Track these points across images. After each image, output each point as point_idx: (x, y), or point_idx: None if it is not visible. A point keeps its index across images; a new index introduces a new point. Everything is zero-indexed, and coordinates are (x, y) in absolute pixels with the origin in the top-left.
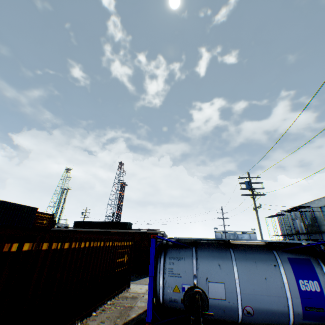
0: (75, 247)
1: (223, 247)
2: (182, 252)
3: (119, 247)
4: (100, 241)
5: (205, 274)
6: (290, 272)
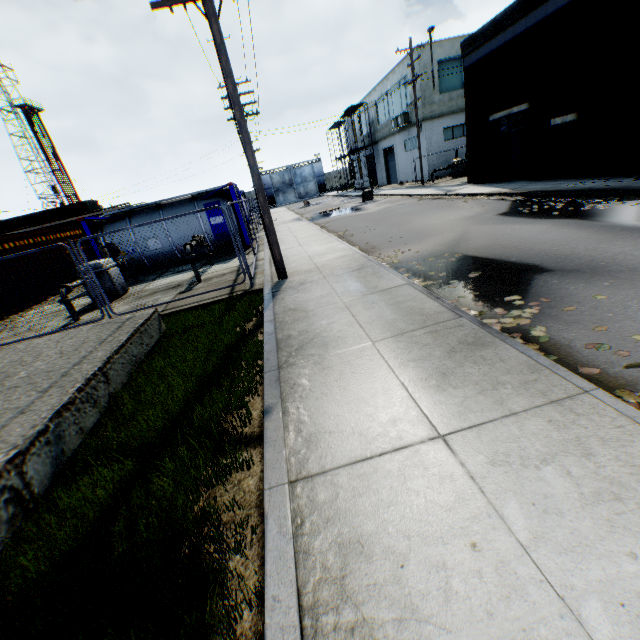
0: (2, 250)
1: (154, 210)
2: (118, 225)
3: (62, 240)
4: (28, 239)
5: (143, 236)
6: (205, 215)
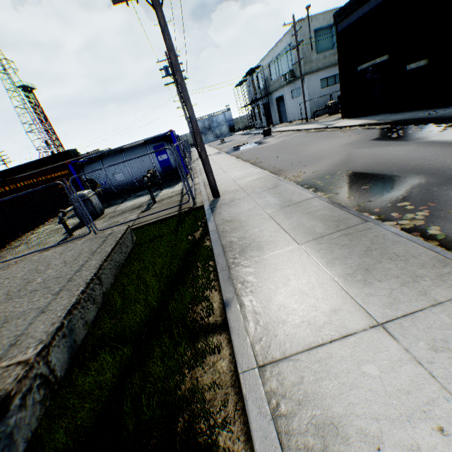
0: (16, 188)
1: (118, 153)
2: (93, 166)
3: (56, 178)
4: (33, 179)
5: (111, 172)
6: (154, 154)
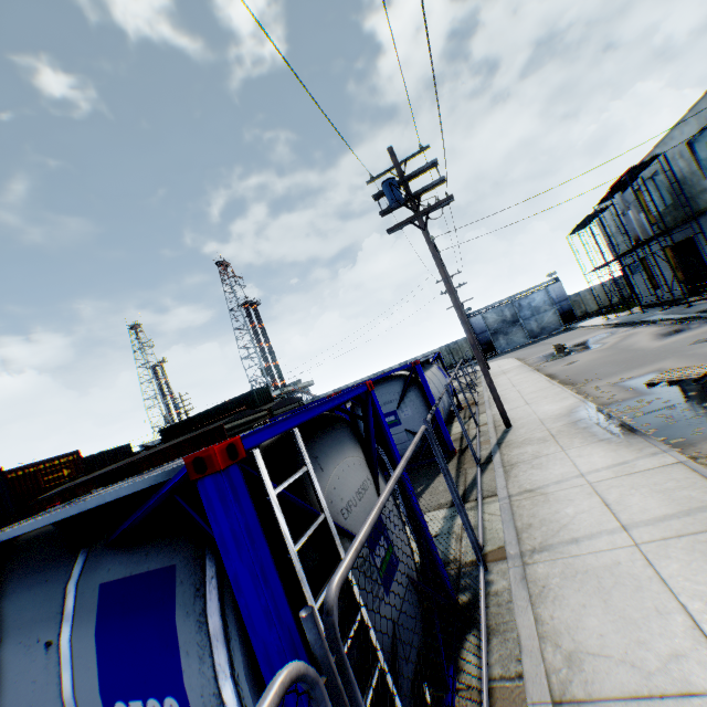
0: None
1: None
2: None
3: None
4: None
5: None
6: (90, 670)
